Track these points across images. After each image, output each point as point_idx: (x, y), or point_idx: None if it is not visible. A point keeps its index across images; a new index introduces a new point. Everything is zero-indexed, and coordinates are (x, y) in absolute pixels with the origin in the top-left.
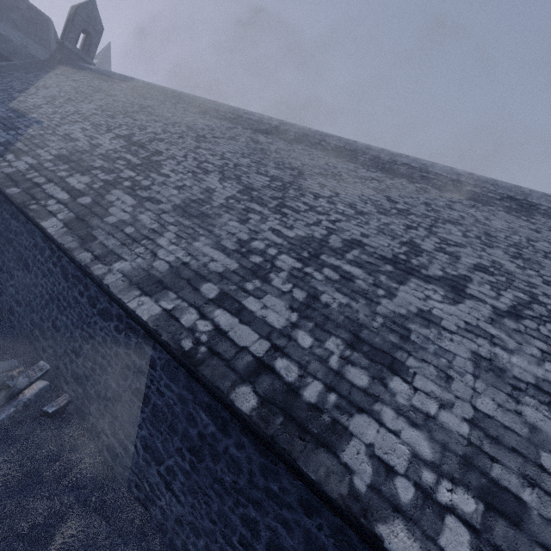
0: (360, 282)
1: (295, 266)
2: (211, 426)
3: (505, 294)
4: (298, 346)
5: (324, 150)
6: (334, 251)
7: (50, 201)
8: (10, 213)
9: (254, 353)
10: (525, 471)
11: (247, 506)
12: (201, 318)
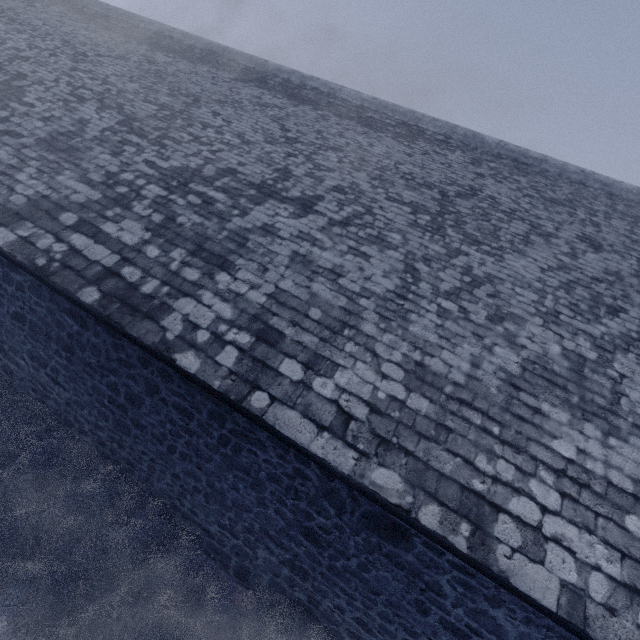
0: (219, 205)
1: (161, 194)
2: (75, 326)
3: (347, 208)
4: (145, 257)
5: (232, 72)
6: (205, 180)
7: None
8: None
9: (104, 264)
10: (294, 319)
11: (109, 376)
12: (58, 241)
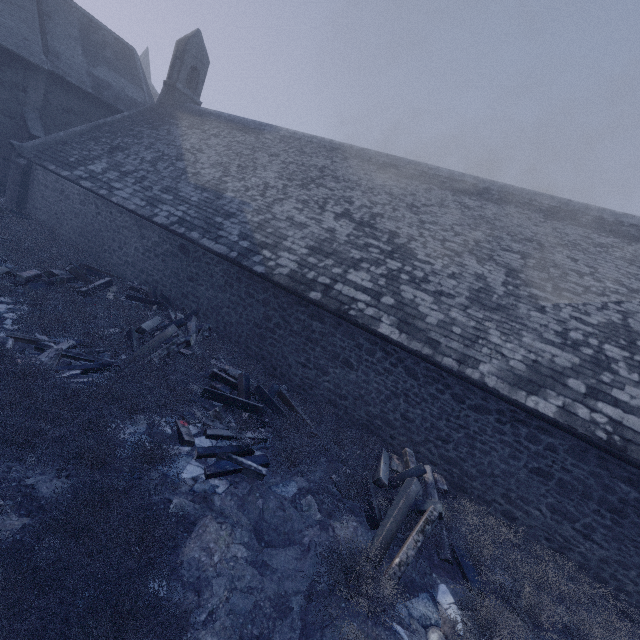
0: None
1: (624, 355)
2: (633, 493)
3: None
4: None
5: (538, 211)
6: None
7: (358, 304)
8: (308, 314)
9: None
10: None
11: None
12: (592, 411)
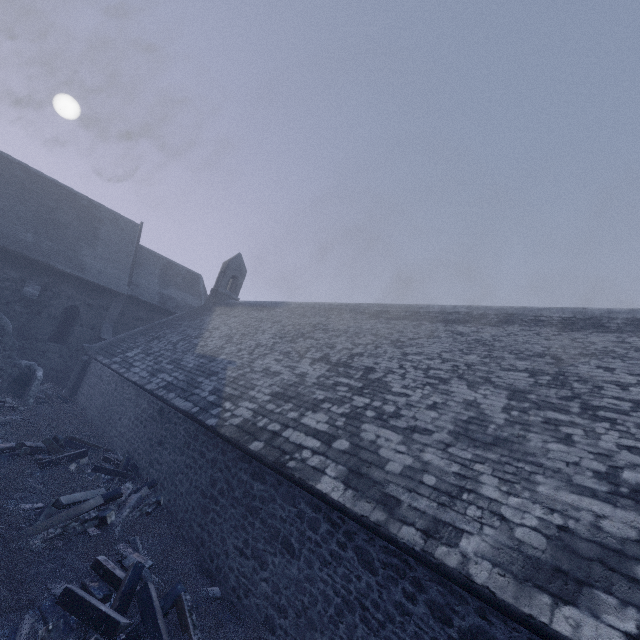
0: None
1: None
2: None
3: None
4: None
5: (549, 325)
6: None
7: (303, 452)
8: (250, 472)
9: None
10: None
11: None
12: None
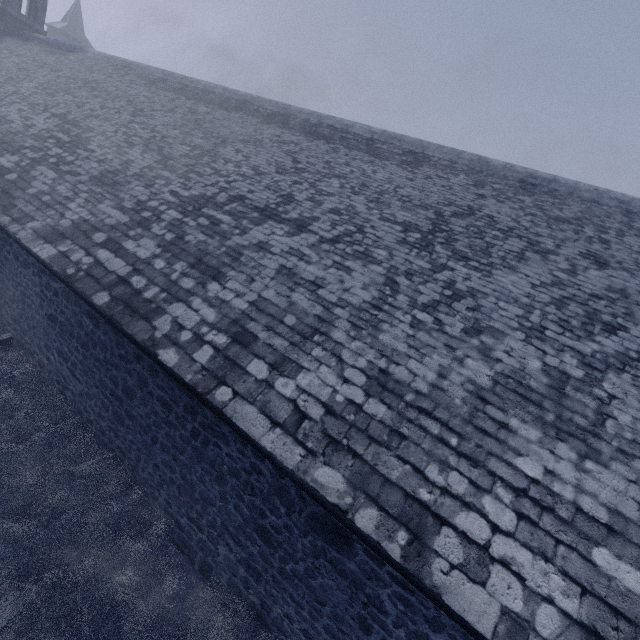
0: (224, 226)
1: (177, 217)
2: (91, 326)
3: (339, 228)
4: (153, 268)
5: (260, 117)
6: (216, 205)
7: None
8: None
9: (119, 274)
10: (270, 324)
11: (112, 370)
12: (87, 255)
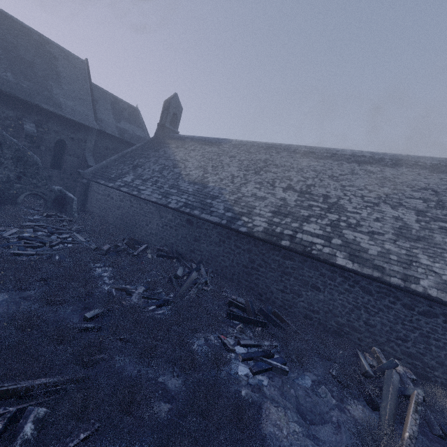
0: None
1: None
2: None
3: None
4: None
5: (424, 168)
6: None
7: (317, 246)
8: (281, 256)
9: None
10: None
11: None
12: None
